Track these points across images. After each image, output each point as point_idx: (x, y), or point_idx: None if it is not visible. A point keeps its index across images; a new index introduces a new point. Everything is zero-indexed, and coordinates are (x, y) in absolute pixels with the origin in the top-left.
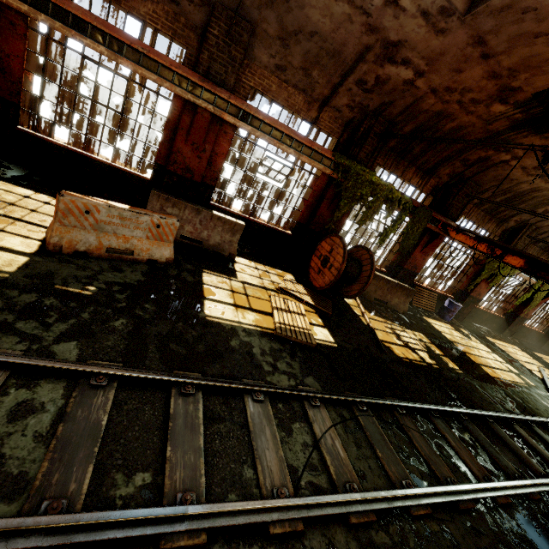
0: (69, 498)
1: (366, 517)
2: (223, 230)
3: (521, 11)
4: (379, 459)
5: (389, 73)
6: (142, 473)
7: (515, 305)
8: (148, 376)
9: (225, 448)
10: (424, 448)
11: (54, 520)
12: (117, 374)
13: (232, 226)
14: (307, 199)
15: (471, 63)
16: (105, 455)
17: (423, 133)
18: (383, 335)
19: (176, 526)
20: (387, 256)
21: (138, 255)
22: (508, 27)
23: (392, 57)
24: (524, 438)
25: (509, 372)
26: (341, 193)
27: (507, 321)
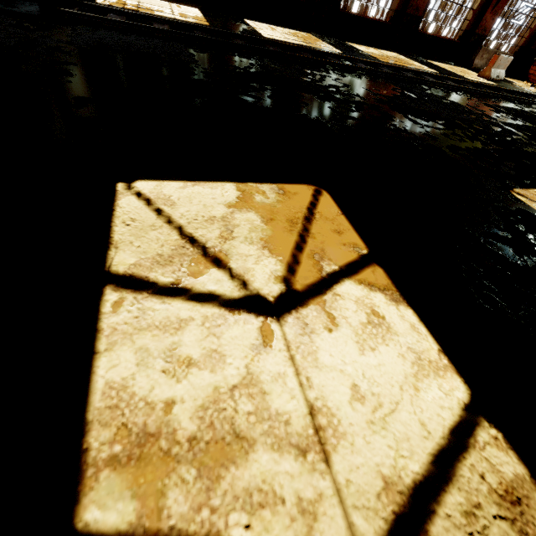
0: None
1: None
2: None
3: None
4: None
5: None
6: None
7: None
8: None
9: None
10: None
11: None
12: None
13: None
14: (532, 28)
15: None
16: None
17: None
18: None
19: None
20: None
21: (499, 77)
22: None
23: None
24: None
25: None
26: None
27: None
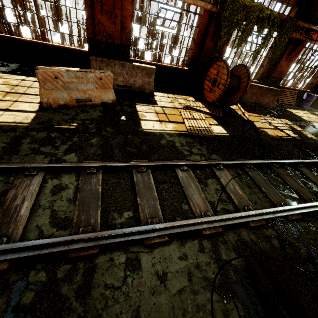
0: (93, 226)
1: (260, 222)
2: (142, 75)
3: None
4: (264, 193)
5: None
6: (127, 212)
7: None
8: (117, 164)
9: (169, 196)
10: (293, 184)
11: (87, 235)
12: (100, 166)
13: (147, 71)
14: (195, 38)
15: None
16: (105, 206)
17: None
18: (259, 124)
19: (150, 234)
20: (258, 70)
21: (94, 101)
22: None
23: None
24: None
25: None
26: (221, 24)
27: None
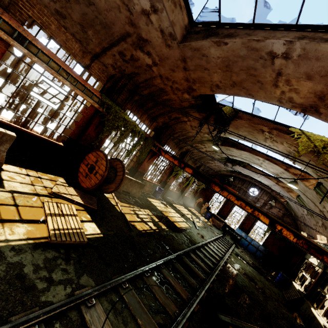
0: None
1: None
2: None
3: (202, 54)
4: (140, 326)
5: (139, 56)
6: None
7: (182, 187)
8: None
9: None
10: (161, 297)
11: None
12: None
13: None
14: (78, 121)
15: (179, 69)
16: None
17: (153, 97)
18: (129, 217)
19: None
20: (129, 163)
21: None
22: (196, 59)
23: (142, 47)
24: (195, 260)
25: (183, 222)
26: (105, 122)
27: (179, 194)
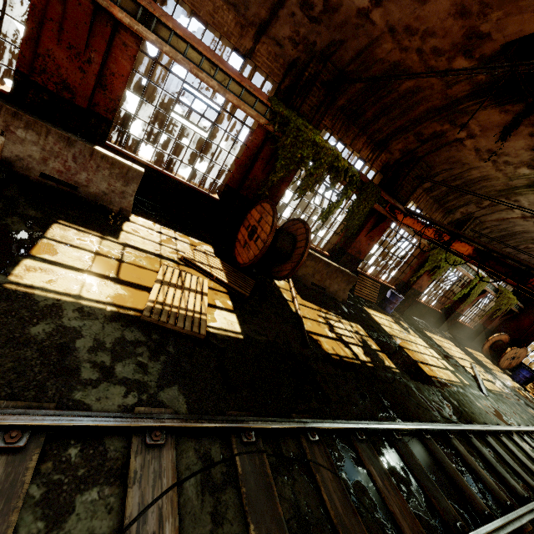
0: None
1: None
2: (111, 175)
3: None
4: None
5: None
6: None
7: (452, 301)
8: None
9: None
10: (336, 501)
11: None
12: None
13: (124, 171)
14: (239, 157)
15: None
16: None
17: (377, 92)
18: (312, 326)
19: None
20: (330, 238)
21: None
22: None
23: None
24: (463, 457)
25: (446, 370)
26: (278, 151)
27: (444, 316)
